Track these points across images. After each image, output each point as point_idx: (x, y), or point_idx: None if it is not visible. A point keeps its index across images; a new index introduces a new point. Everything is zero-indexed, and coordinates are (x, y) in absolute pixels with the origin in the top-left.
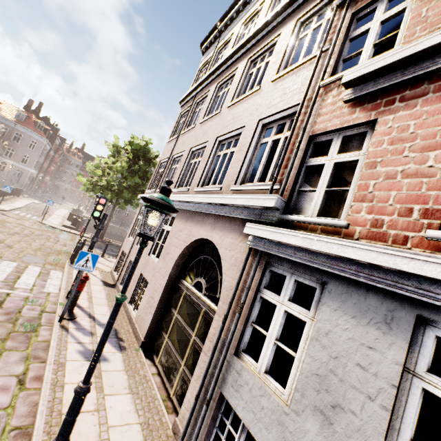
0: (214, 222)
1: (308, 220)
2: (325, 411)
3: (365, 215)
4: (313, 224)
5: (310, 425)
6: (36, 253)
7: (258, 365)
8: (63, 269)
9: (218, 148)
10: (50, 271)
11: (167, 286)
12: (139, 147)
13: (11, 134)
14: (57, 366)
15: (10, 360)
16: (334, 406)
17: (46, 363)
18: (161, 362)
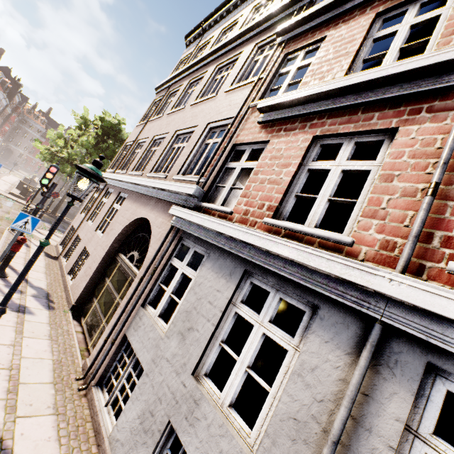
0: (155, 204)
1: (212, 207)
2: (184, 332)
3: (243, 206)
4: (214, 210)
5: (173, 343)
6: None
7: (155, 312)
8: (2, 234)
9: (176, 141)
10: None
11: (105, 258)
12: (110, 124)
13: None
14: None
15: None
16: (189, 329)
17: None
18: (87, 322)
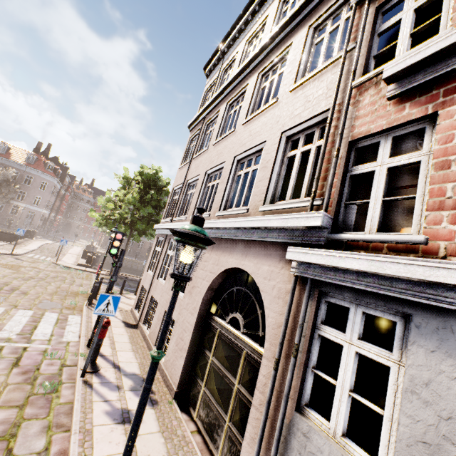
0: (245, 248)
1: (368, 237)
2: None
3: (448, 226)
4: (376, 242)
5: None
6: (52, 297)
7: (331, 425)
8: (81, 312)
9: (237, 168)
10: (68, 316)
11: (197, 325)
12: (149, 176)
13: (22, 177)
14: (83, 435)
15: (30, 432)
16: None
17: (70, 432)
18: (200, 417)
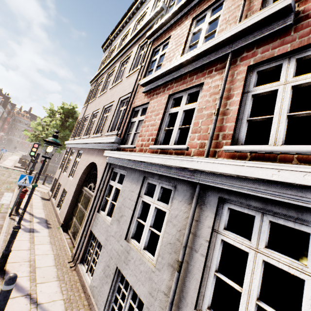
0: (97, 153)
1: (125, 146)
2: (119, 219)
3: (140, 142)
4: (127, 148)
5: (114, 226)
6: None
7: (105, 213)
8: (14, 191)
9: (105, 112)
10: (4, 192)
11: (76, 192)
12: (68, 110)
13: None
14: (7, 234)
15: None
16: (121, 216)
17: (1, 233)
18: (71, 231)
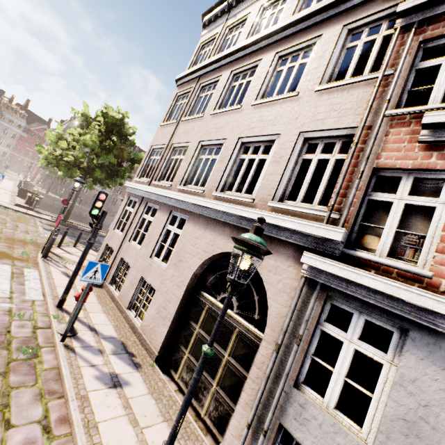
0: None
1: (382, 261)
2: None
3: None
4: (389, 266)
5: None
6: None
7: (325, 400)
8: (37, 265)
9: (241, 150)
10: (23, 269)
11: (183, 298)
12: (114, 120)
13: None
14: (81, 402)
15: (22, 401)
16: None
17: (66, 398)
18: (183, 379)
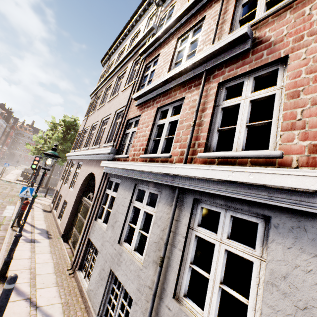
0: (96, 163)
1: (120, 156)
2: (113, 224)
3: (132, 152)
4: (121, 158)
5: (109, 232)
6: None
7: (101, 220)
8: (16, 204)
9: (103, 124)
10: (6, 206)
11: (76, 202)
12: (69, 123)
13: None
14: (9, 244)
15: None
16: (115, 222)
17: (3, 244)
18: (71, 241)
